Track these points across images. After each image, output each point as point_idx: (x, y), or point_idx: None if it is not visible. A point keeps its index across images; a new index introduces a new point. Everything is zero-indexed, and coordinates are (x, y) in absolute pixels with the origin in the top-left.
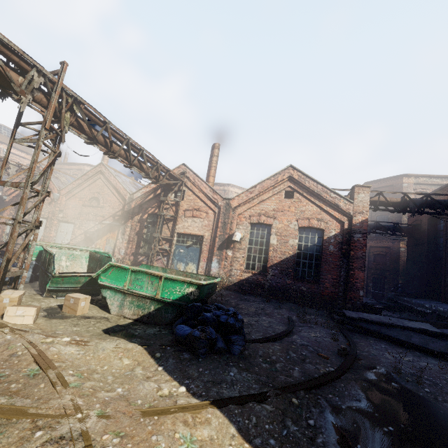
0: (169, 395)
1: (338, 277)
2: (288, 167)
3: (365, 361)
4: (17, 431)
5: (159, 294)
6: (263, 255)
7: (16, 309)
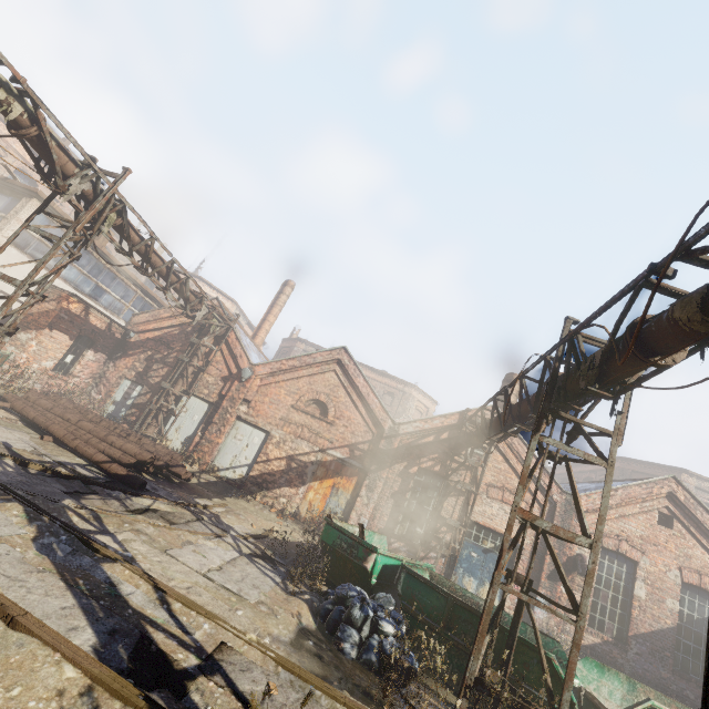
0: None
1: None
2: (669, 477)
3: None
4: None
5: None
6: (619, 610)
7: None
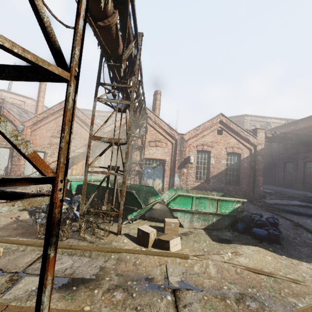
0: None
1: (249, 181)
2: (219, 114)
3: (307, 227)
4: None
5: (219, 210)
6: (206, 171)
7: (173, 241)
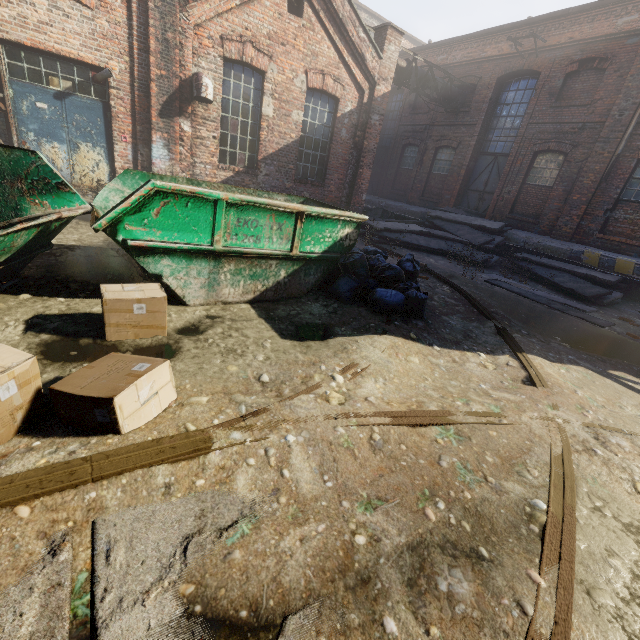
0: (492, 364)
1: (345, 177)
2: None
3: (437, 272)
4: (592, 466)
5: (299, 247)
6: (249, 137)
7: (134, 390)
